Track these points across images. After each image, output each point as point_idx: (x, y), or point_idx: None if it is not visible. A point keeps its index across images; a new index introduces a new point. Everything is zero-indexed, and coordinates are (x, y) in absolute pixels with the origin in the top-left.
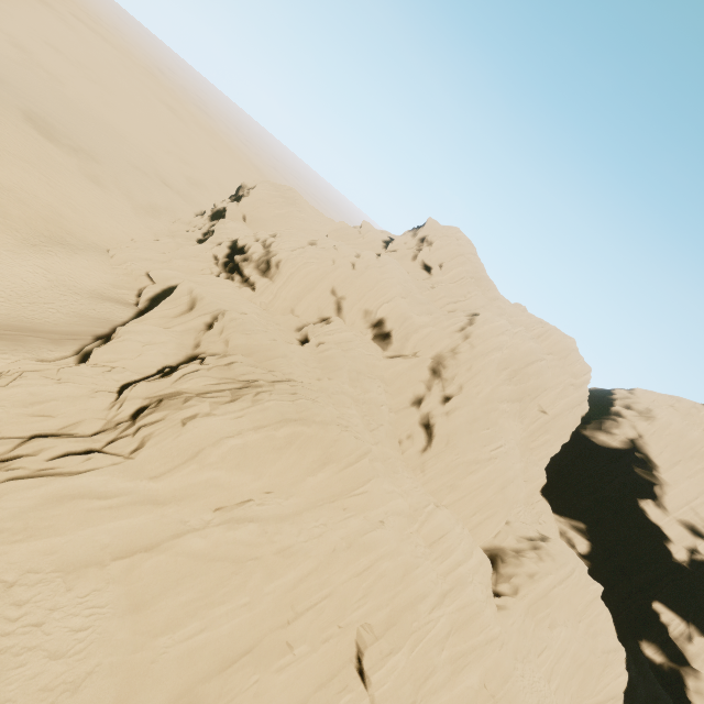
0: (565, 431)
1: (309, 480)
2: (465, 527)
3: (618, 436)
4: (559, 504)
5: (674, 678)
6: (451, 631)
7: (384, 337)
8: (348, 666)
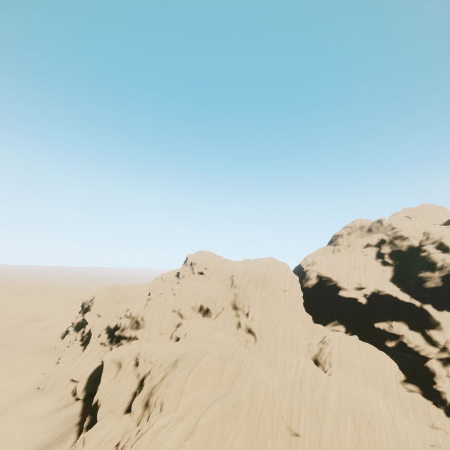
0: (298, 291)
1: (223, 376)
2: (291, 354)
3: (313, 278)
4: (323, 321)
5: (402, 345)
6: (313, 390)
7: (207, 312)
8: (291, 437)
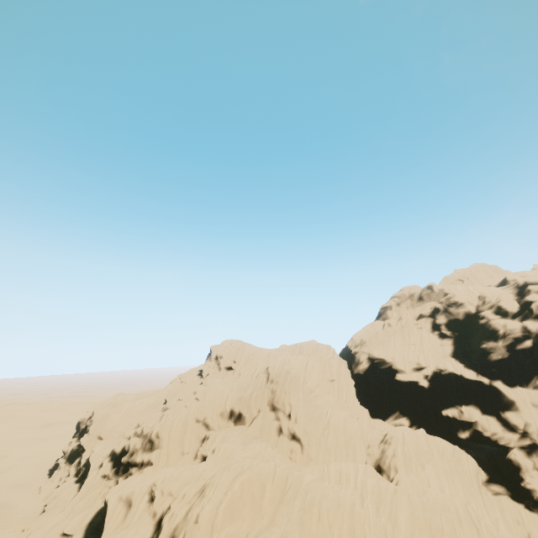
0: (348, 379)
1: (264, 501)
2: (347, 462)
3: (364, 361)
4: (382, 414)
5: (477, 434)
6: (378, 507)
7: (239, 417)
8: None
